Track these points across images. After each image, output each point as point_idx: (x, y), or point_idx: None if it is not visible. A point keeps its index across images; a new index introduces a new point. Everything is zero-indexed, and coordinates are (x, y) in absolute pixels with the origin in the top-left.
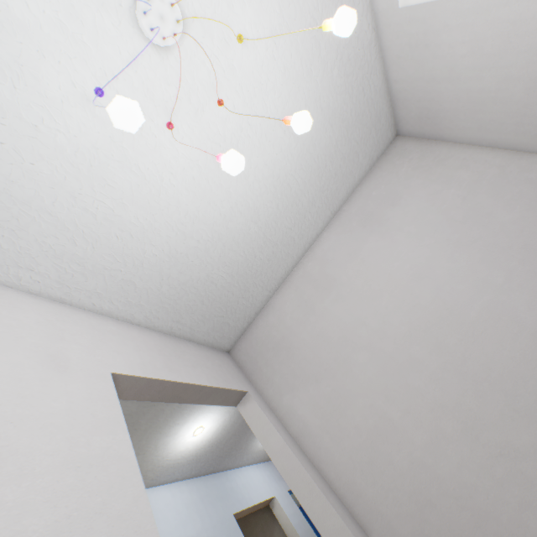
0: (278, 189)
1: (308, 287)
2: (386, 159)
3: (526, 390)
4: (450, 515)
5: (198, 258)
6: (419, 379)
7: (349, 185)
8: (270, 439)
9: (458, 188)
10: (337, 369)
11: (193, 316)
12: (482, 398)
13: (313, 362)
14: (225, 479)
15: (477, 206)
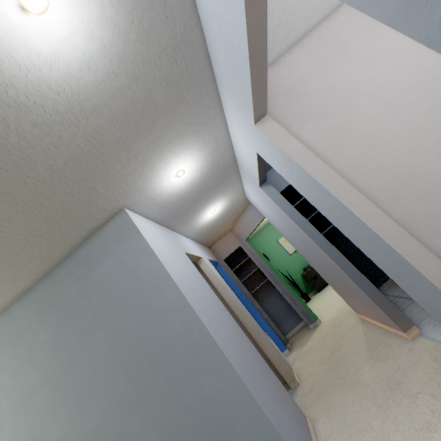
0: None
1: (322, 50)
2: None
3: None
4: (416, 187)
5: None
6: (411, 116)
7: None
8: (289, 145)
9: None
10: (343, 110)
11: None
12: None
13: (322, 104)
14: (174, 235)
15: None
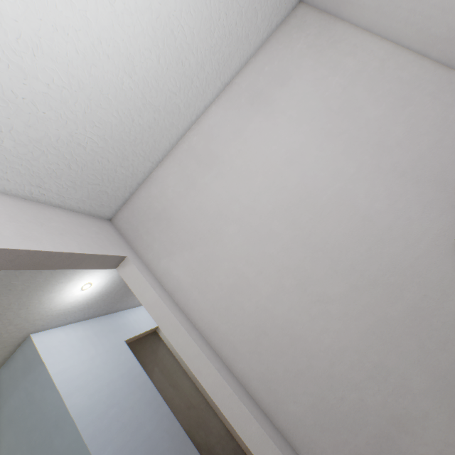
0: (158, 34)
1: (191, 162)
2: (285, 29)
3: (346, 258)
4: (276, 339)
5: (52, 109)
6: (274, 248)
7: (243, 53)
8: (146, 295)
9: (342, 77)
10: (210, 239)
11: (59, 182)
12: (315, 263)
13: (190, 232)
14: (118, 318)
15: (353, 99)
